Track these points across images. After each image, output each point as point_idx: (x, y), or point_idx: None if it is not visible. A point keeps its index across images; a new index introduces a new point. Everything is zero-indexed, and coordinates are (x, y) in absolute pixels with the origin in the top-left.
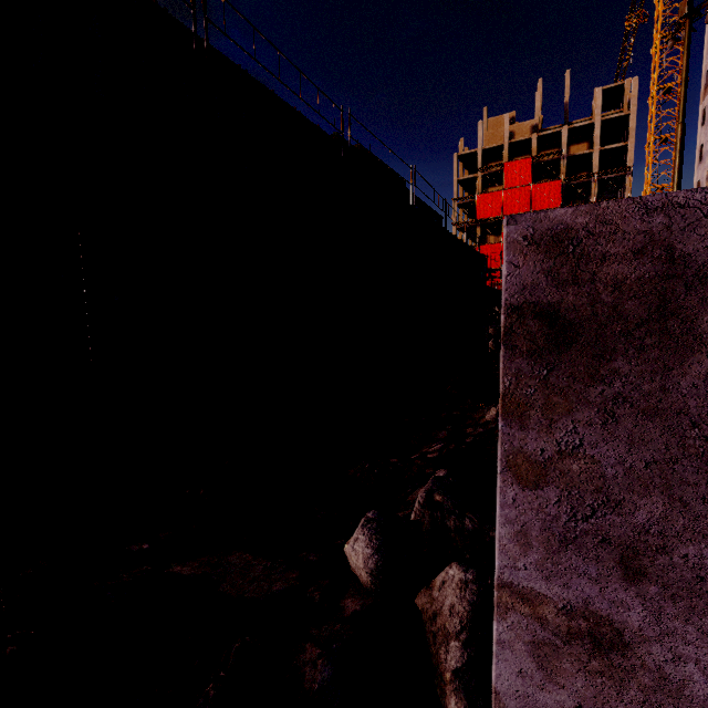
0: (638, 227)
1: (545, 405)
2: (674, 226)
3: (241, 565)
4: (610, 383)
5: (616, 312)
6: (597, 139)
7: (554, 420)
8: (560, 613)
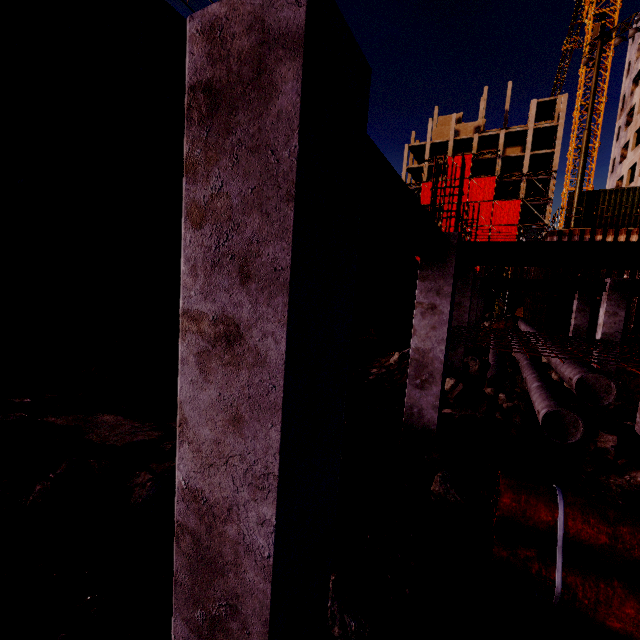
0: (249, 9)
1: (206, 160)
2: (265, 5)
3: (112, 423)
4: (236, 133)
5: (239, 77)
6: (529, 145)
7: (210, 171)
8: (211, 324)
